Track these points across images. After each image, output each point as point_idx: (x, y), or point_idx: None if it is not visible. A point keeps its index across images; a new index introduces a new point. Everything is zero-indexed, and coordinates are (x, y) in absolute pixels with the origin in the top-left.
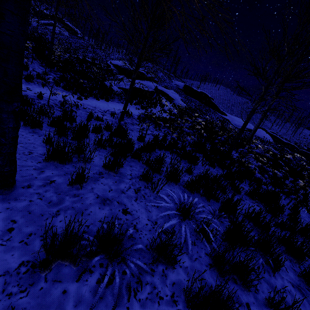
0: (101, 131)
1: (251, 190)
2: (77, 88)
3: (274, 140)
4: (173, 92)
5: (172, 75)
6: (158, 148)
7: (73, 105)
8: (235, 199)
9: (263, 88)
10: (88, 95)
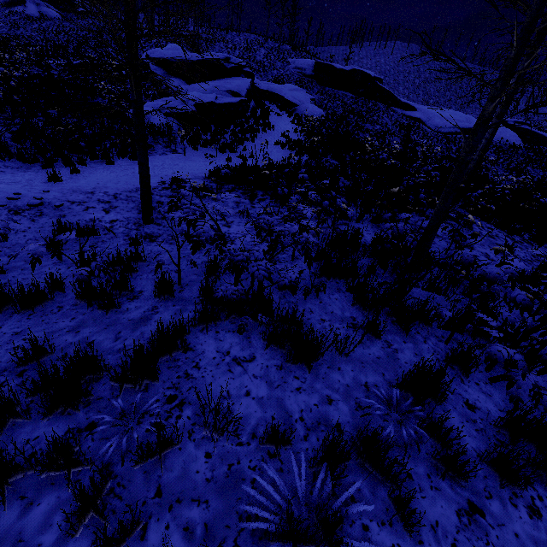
0: (61, 289)
1: (499, 401)
2: (55, 149)
3: (525, 140)
4: (293, 88)
5: (287, 48)
6: (202, 323)
7: (26, 207)
8: (449, 527)
9: (516, 36)
10: (82, 159)
